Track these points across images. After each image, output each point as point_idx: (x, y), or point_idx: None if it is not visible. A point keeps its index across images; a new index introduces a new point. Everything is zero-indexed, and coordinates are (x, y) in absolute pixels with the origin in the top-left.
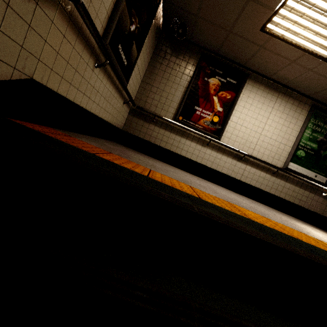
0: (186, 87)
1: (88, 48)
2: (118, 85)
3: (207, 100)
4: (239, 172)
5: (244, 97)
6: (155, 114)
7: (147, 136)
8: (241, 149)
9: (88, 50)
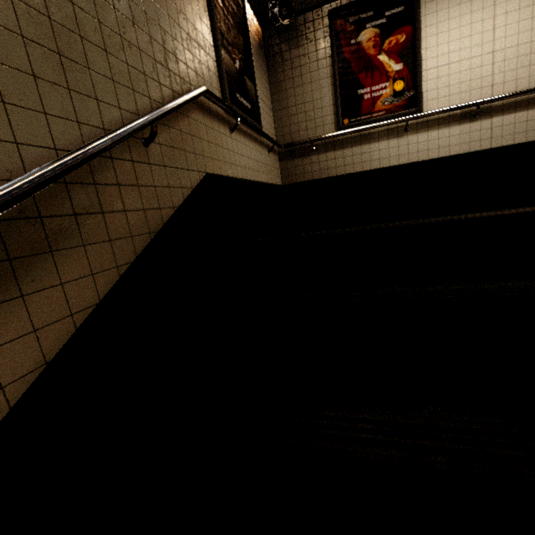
0: (330, 75)
1: (219, 121)
2: (254, 136)
3: (371, 70)
4: (482, 137)
5: (430, 17)
6: (309, 140)
7: (316, 173)
8: (468, 101)
9: (220, 122)
